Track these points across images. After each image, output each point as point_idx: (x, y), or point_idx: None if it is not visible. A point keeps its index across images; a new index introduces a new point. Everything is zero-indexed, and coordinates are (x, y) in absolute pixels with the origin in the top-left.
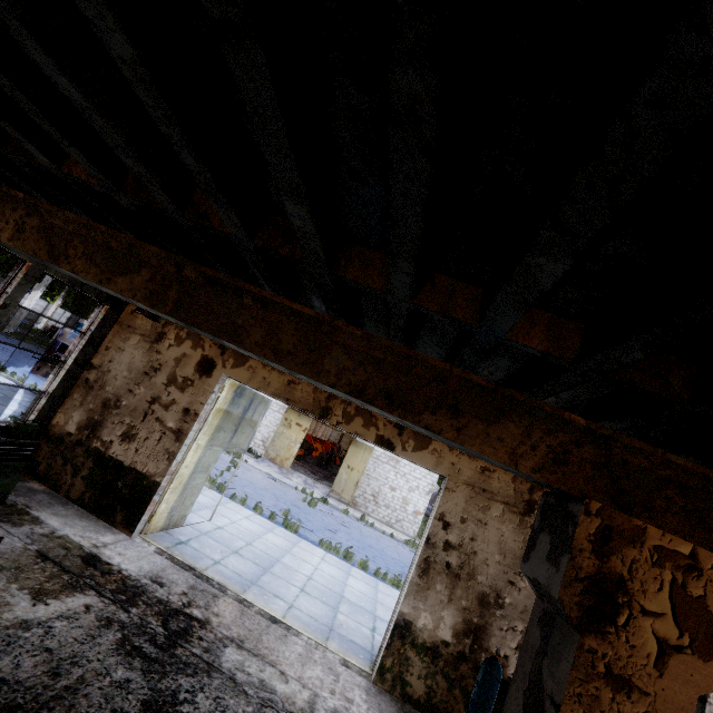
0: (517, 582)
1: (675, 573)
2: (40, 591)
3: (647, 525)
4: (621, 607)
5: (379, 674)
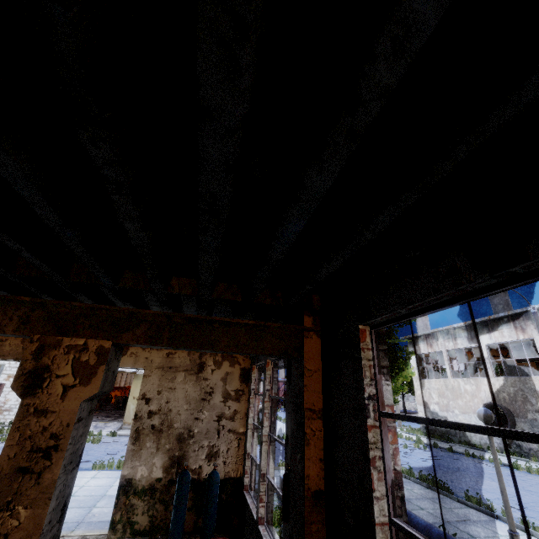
0: (200, 416)
1: (76, 354)
2: None
3: (64, 337)
4: (46, 379)
5: (111, 529)
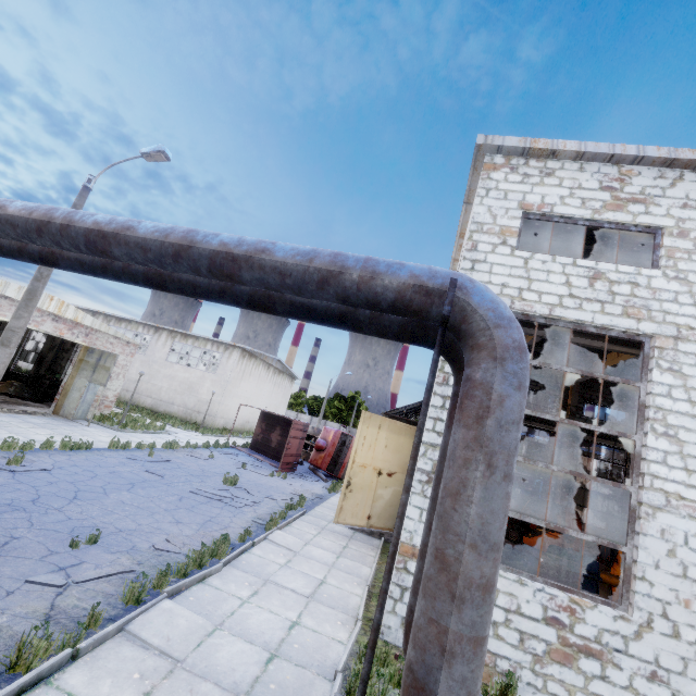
0: None
1: None
2: (5, 400)
3: None
4: None
5: None
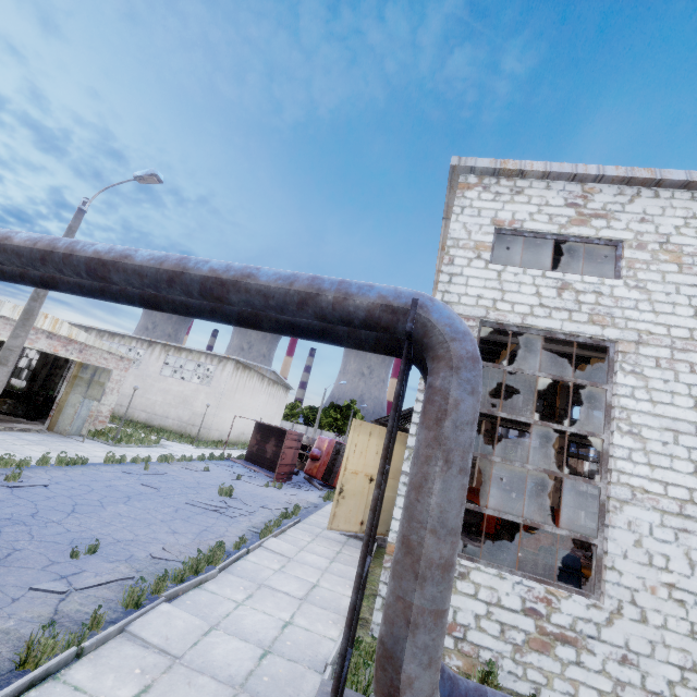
0: None
1: None
2: None
3: None
4: None
5: None
